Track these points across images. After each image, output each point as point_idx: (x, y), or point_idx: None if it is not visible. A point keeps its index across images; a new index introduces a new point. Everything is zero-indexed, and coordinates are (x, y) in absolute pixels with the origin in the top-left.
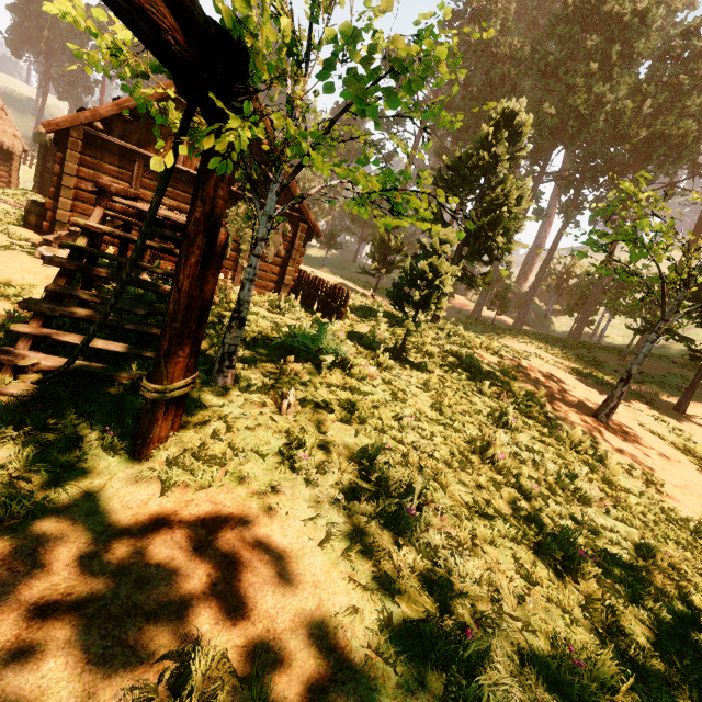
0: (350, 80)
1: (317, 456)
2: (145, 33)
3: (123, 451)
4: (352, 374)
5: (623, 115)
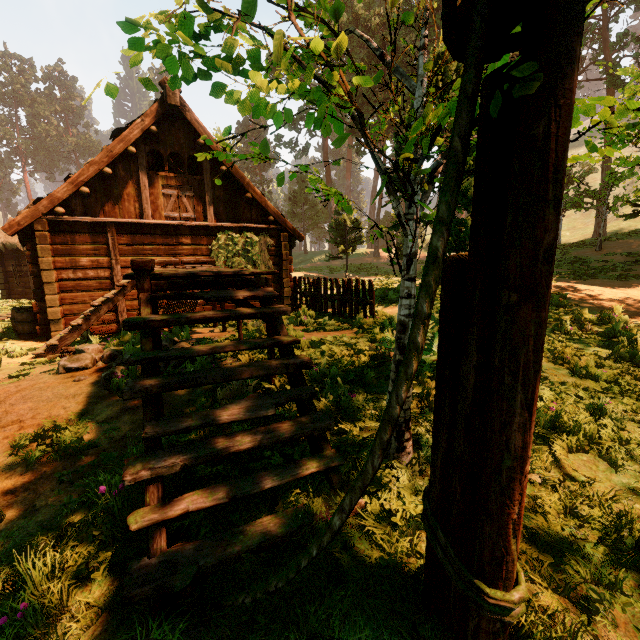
0: None
1: None
2: None
3: None
4: None
5: None
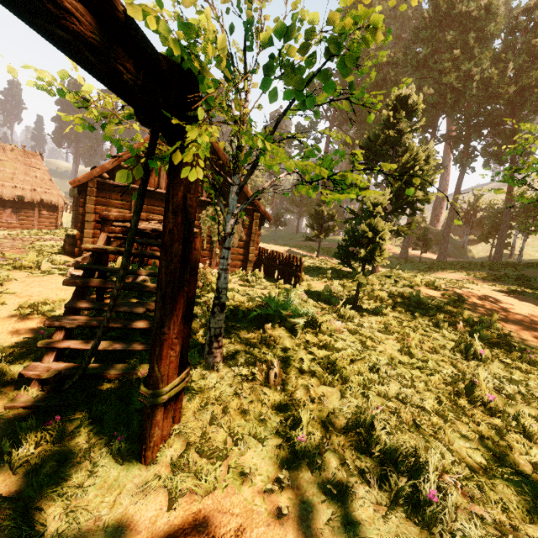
0: (289, 80)
1: (314, 435)
2: (93, 64)
3: (130, 456)
4: (322, 332)
5: (491, 80)
